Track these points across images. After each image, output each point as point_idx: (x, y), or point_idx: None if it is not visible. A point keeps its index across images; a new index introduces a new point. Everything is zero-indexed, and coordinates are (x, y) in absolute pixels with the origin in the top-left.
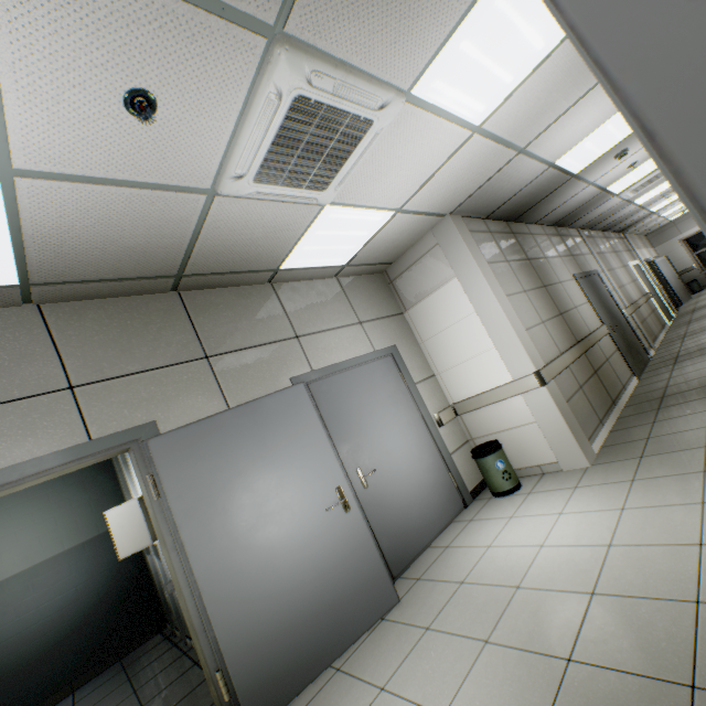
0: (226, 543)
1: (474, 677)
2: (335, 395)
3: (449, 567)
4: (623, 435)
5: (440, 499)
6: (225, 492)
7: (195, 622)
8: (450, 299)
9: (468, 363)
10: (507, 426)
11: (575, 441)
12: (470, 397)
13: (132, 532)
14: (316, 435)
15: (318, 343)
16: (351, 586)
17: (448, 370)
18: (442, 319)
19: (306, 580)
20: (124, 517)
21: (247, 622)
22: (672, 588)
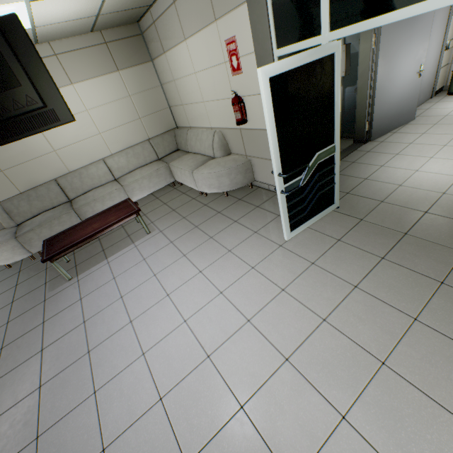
0: (386, 76)
1: None
2: None
3: (434, 113)
4: None
5: (427, 90)
6: (393, 52)
7: (367, 104)
8: None
9: None
10: None
11: None
12: None
13: None
14: (427, 33)
15: None
16: (406, 109)
17: None
18: None
19: (397, 101)
20: None
21: (380, 108)
22: None
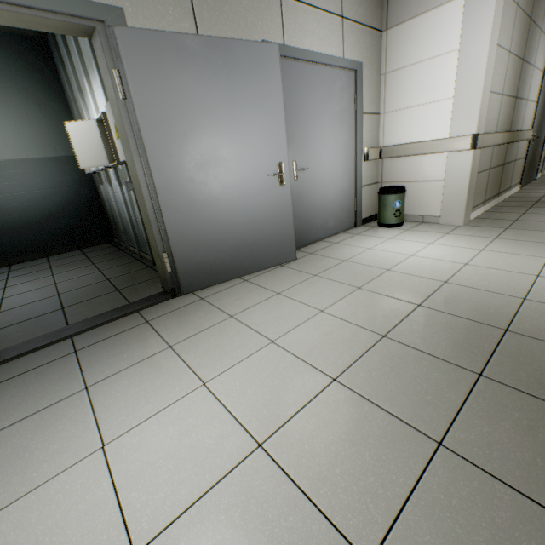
0: (182, 166)
1: (347, 300)
2: (297, 85)
3: (336, 252)
4: (496, 215)
5: (341, 214)
6: (187, 121)
7: (151, 216)
8: (441, 26)
9: (417, 109)
10: (418, 179)
11: (464, 204)
12: (401, 144)
13: (91, 150)
14: (275, 107)
15: (297, 16)
16: (268, 237)
17: (395, 112)
18: (419, 51)
19: (238, 221)
20: (83, 134)
21: (190, 230)
22: (507, 290)
